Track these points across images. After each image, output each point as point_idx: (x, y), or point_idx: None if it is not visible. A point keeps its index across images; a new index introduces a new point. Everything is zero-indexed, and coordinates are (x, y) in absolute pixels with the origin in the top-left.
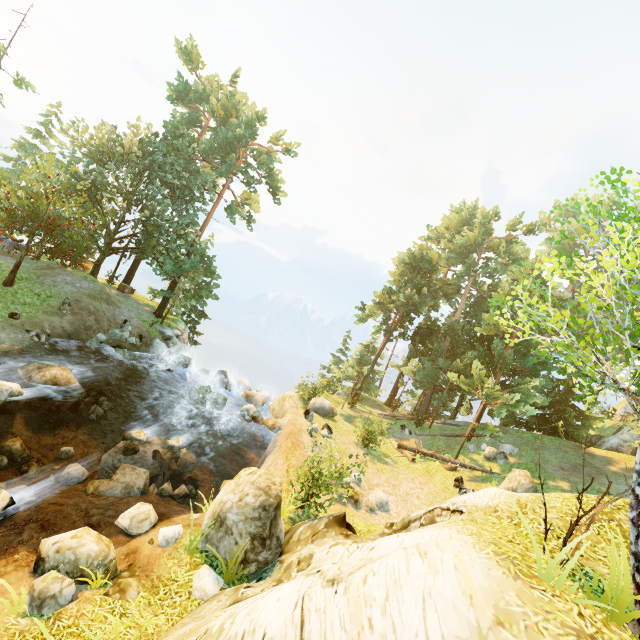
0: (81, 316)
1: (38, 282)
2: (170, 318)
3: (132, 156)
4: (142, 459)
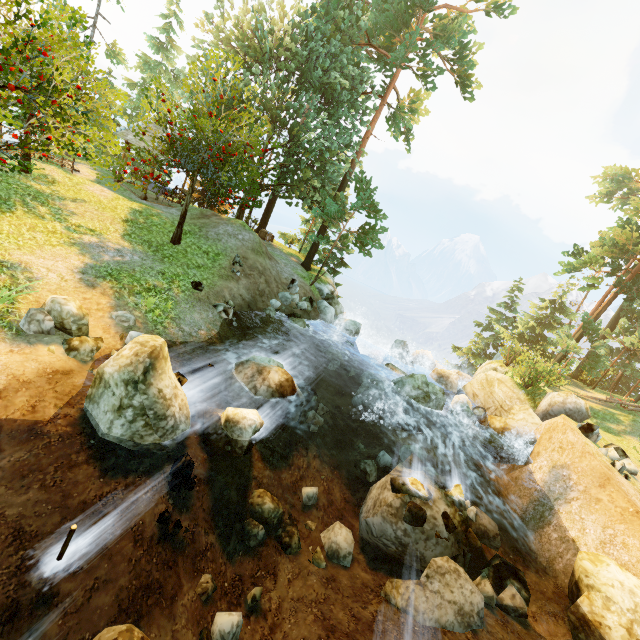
0: (253, 278)
1: (202, 236)
2: (316, 269)
3: (282, 49)
4: (434, 531)
